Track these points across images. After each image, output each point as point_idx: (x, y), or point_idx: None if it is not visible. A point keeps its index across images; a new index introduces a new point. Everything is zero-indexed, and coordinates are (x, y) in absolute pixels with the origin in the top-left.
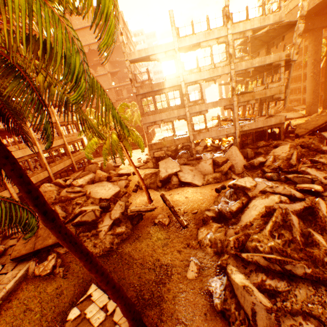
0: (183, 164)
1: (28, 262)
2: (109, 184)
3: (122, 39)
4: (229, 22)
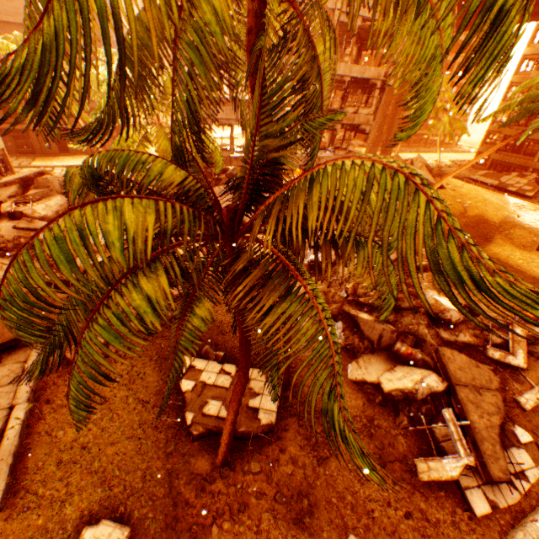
0: None
1: (28, 350)
2: None
3: None
4: None
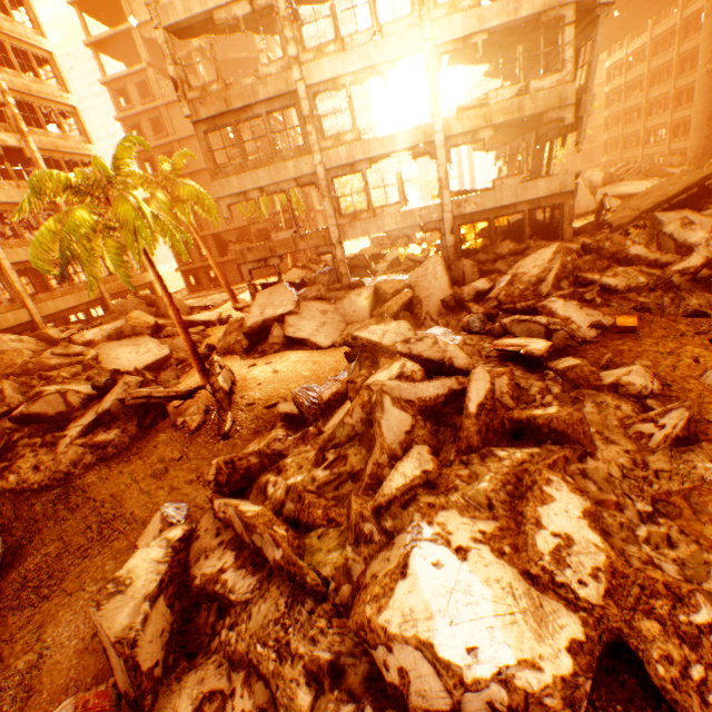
0: (314, 298)
1: None
2: (151, 342)
3: None
4: None
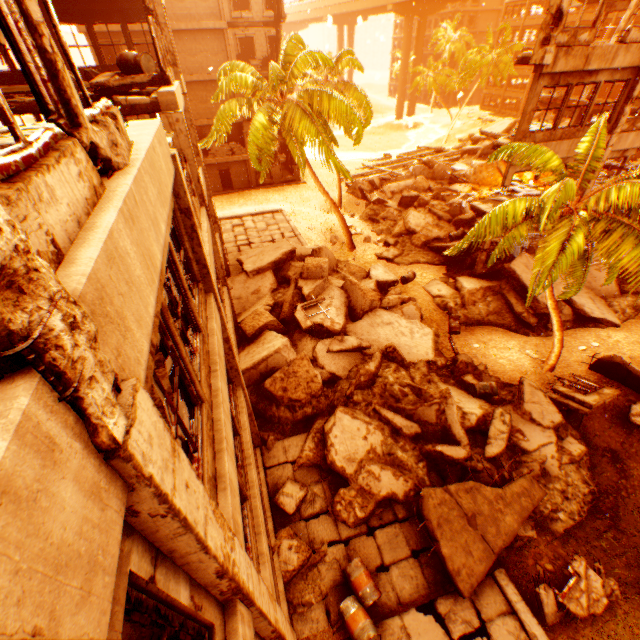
0: None
1: (492, 585)
2: (397, 319)
3: None
4: None
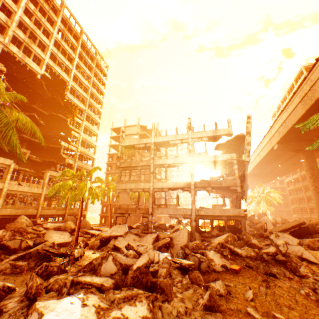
0: (135, 233)
1: None
2: (67, 234)
3: (122, 134)
4: (190, 131)
